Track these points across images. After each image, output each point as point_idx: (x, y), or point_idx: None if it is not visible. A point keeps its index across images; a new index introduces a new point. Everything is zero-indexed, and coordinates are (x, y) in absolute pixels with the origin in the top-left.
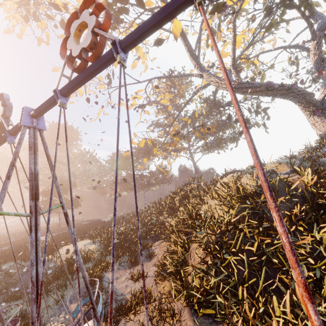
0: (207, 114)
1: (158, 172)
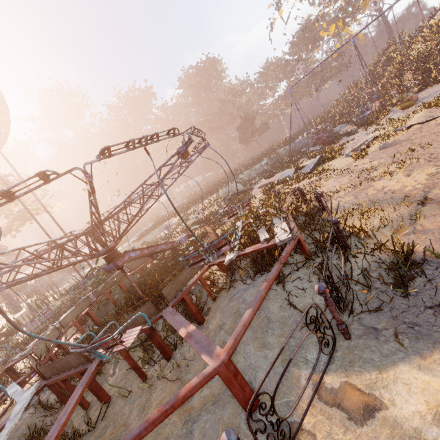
0: None
1: (331, 61)
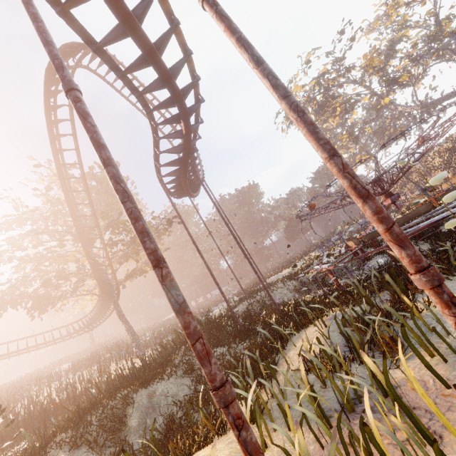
0: (377, 117)
1: None
